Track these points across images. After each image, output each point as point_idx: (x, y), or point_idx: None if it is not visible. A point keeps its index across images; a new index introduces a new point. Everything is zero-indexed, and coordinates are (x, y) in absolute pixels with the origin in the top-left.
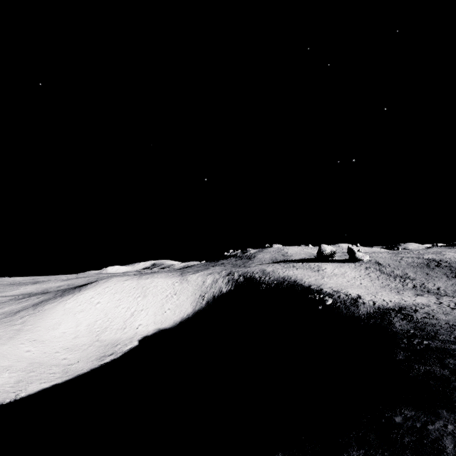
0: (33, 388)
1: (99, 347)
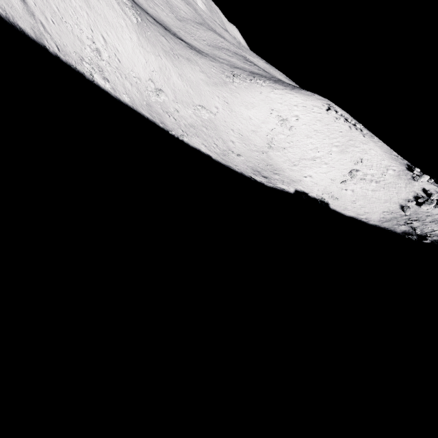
0: (195, 142)
1: (262, 160)
